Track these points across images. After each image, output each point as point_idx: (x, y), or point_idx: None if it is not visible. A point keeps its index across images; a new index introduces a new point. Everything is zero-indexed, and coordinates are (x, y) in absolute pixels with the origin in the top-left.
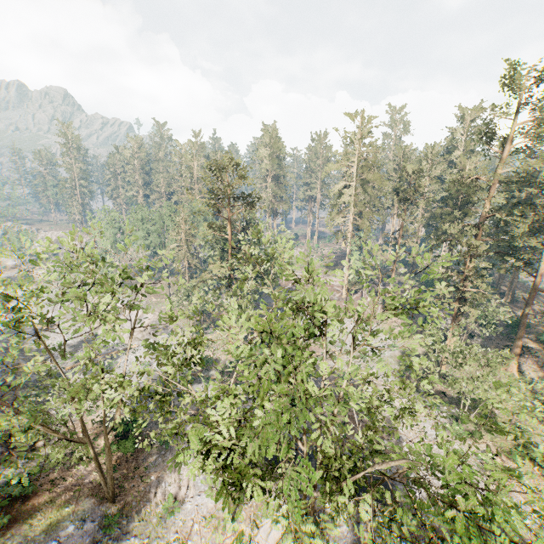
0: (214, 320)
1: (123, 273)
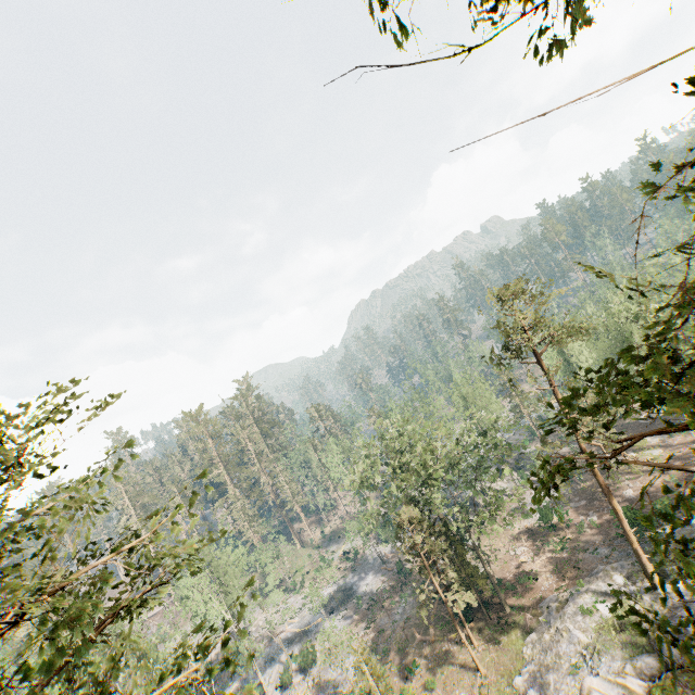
0: None
1: None
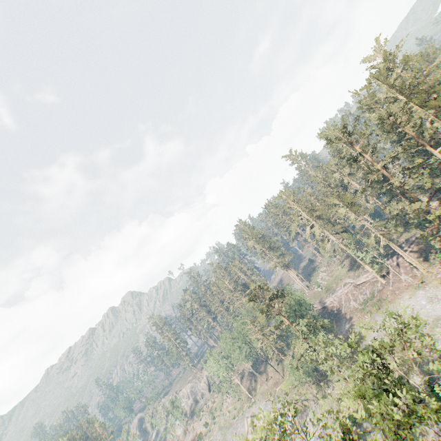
0: (325, 374)
1: (281, 413)
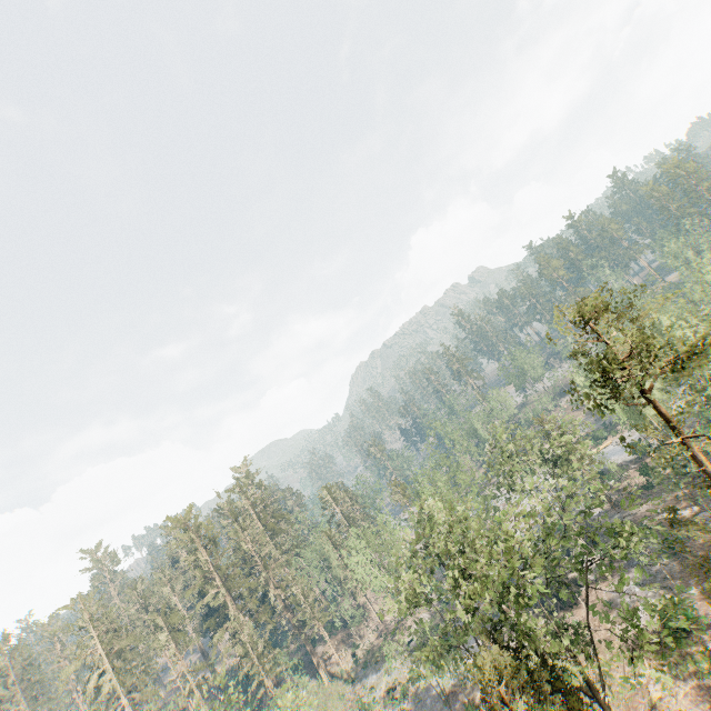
0: None
1: None
